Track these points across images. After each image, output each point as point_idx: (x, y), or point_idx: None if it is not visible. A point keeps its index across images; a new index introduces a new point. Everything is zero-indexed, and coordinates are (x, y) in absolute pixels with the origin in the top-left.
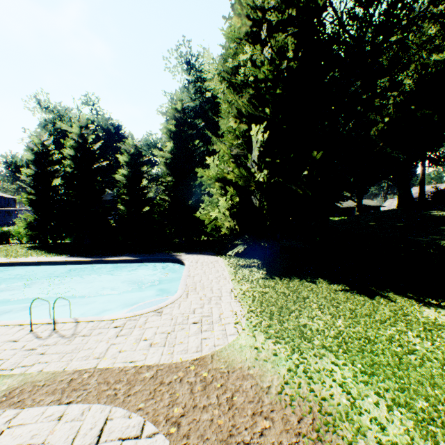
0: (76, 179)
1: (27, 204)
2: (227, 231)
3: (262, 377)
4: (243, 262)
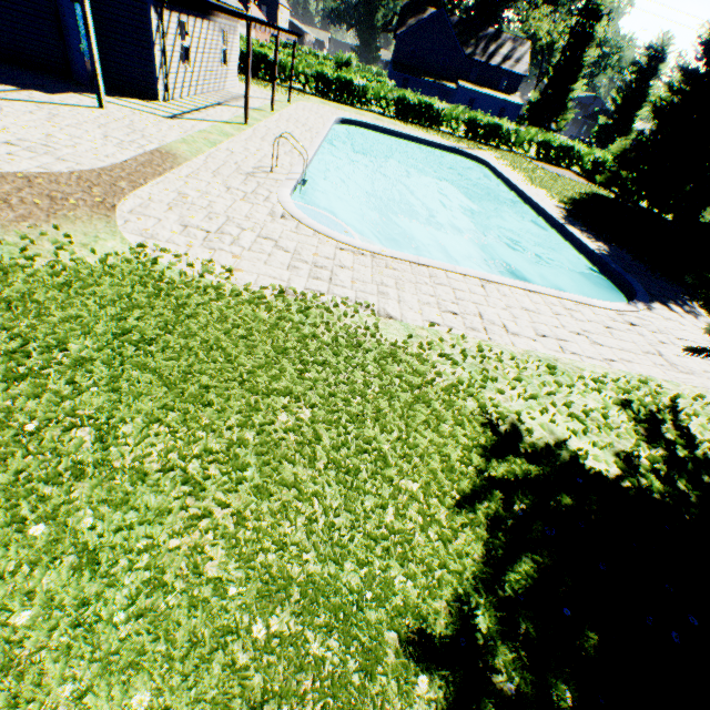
0: None
1: (651, 111)
2: None
3: (1, 226)
4: None
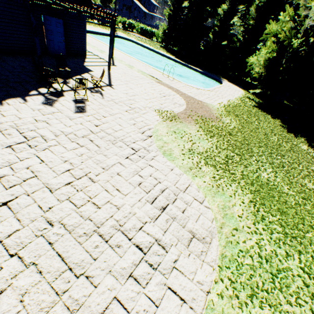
0: (195, 6)
1: (167, 17)
2: (257, 76)
3: (212, 111)
4: (252, 98)
